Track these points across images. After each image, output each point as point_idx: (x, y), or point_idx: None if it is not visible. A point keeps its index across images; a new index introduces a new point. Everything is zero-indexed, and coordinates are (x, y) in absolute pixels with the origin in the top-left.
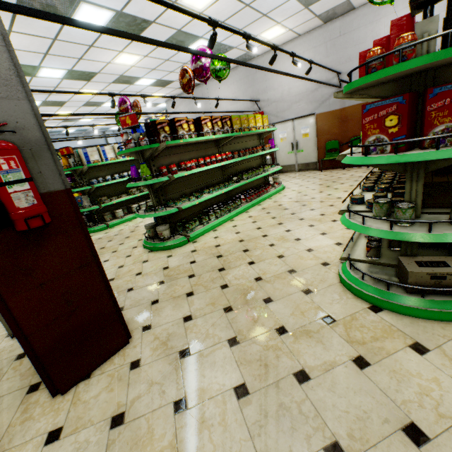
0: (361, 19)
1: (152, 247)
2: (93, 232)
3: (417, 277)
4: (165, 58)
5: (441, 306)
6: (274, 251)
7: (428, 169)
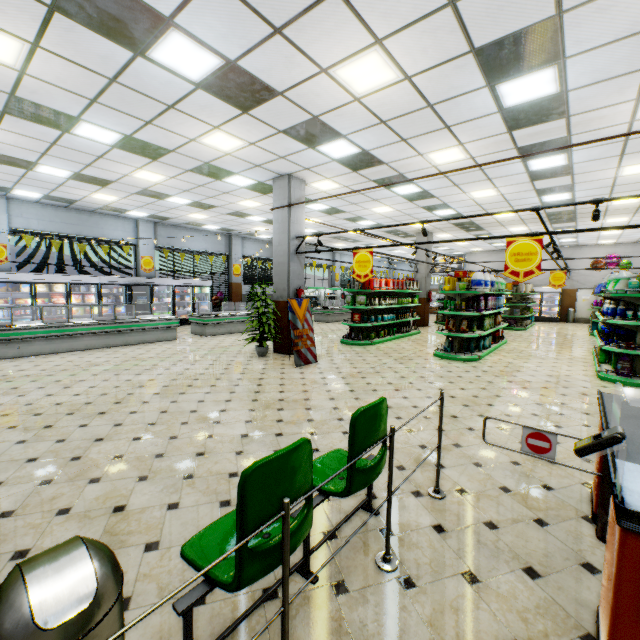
0: None
1: None
2: (520, 330)
3: None
4: None
5: None
6: None
7: None
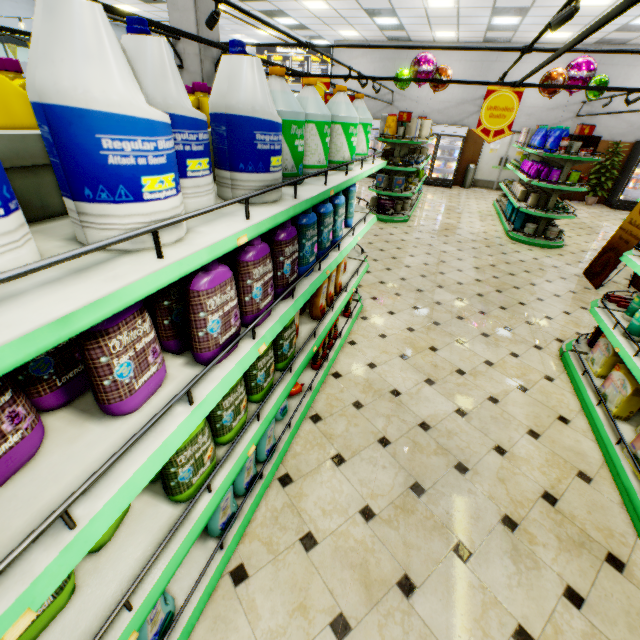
0: (623, 57)
1: (546, 245)
2: (400, 222)
3: None
4: (460, 15)
5: None
6: None
7: None
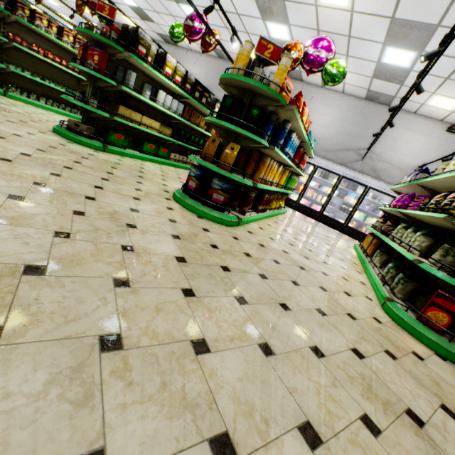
0: None
1: None
2: None
3: (71, 123)
4: None
5: (71, 134)
6: (52, 121)
7: (95, 85)
